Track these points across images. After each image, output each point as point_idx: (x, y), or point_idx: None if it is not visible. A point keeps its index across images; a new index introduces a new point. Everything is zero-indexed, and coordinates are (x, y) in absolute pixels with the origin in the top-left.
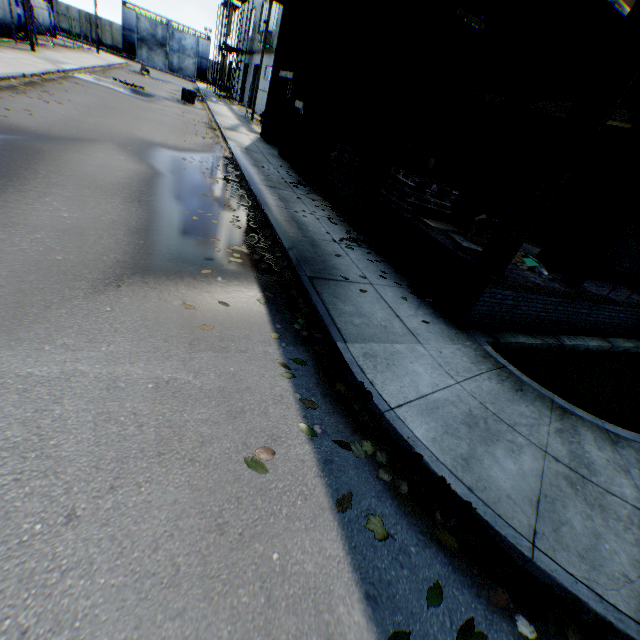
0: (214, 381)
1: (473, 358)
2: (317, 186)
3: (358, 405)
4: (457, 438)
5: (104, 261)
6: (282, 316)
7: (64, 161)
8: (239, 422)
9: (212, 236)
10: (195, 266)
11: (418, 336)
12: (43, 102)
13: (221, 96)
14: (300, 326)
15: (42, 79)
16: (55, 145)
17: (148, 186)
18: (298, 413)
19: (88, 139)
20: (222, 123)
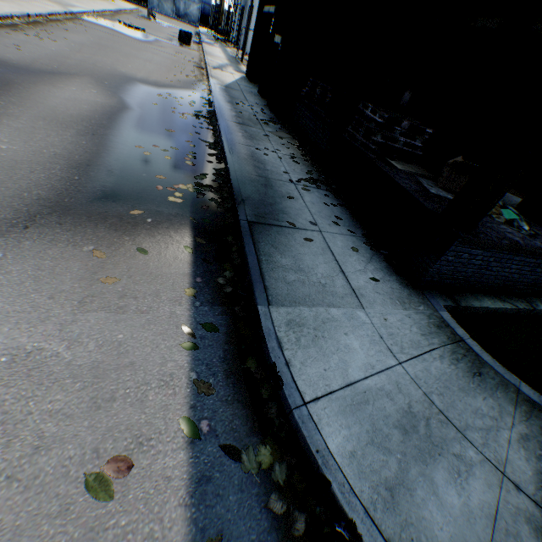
0: (91, 353)
1: (425, 328)
2: (288, 124)
3: (267, 391)
4: (385, 451)
5: (22, 198)
6: (207, 267)
7: (31, 93)
8: (101, 415)
9: (159, 173)
10: (126, 206)
11: (362, 298)
12: (38, 39)
13: (218, 39)
14: (225, 280)
15: (47, 20)
16: (29, 78)
17: (109, 120)
18: (186, 401)
19: (67, 73)
20: (210, 63)
